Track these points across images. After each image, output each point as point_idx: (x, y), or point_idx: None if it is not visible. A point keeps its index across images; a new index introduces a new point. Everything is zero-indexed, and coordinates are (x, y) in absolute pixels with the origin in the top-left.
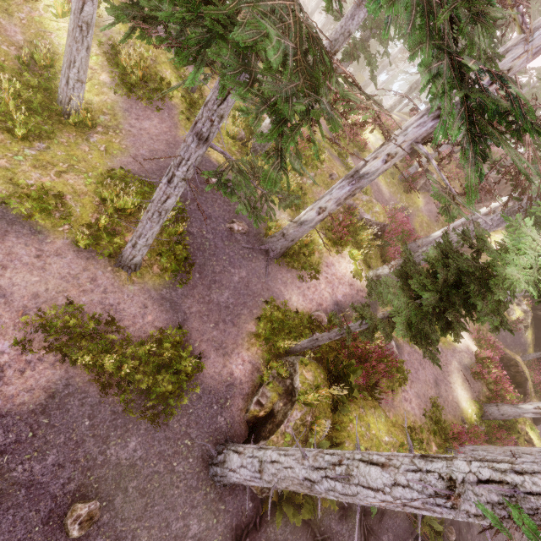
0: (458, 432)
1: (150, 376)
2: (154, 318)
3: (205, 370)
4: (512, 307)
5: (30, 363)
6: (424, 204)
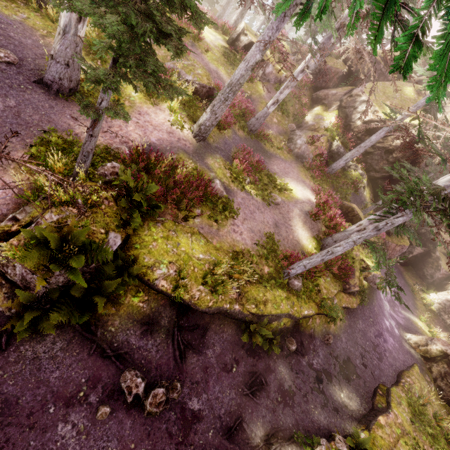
0: (290, 255)
1: None
2: None
3: None
4: (351, 173)
5: None
6: (266, 93)
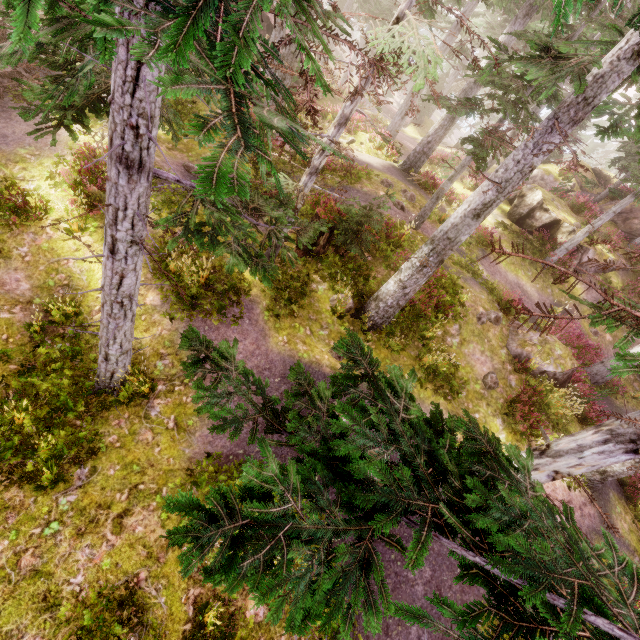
0: None
1: None
2: None
3: None
4: None
5: None
6: (586, 292)
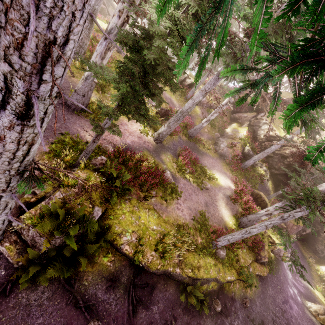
0: (217, 230)
1: None
2: None
3: None
4: (258, 169)
5: None
6: (201, 113)
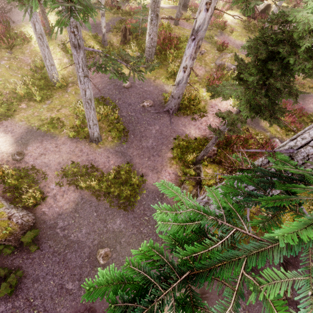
0: None
1: (118, 188)
2: (114, 162)
3: (148, 182)
4: None
5: (64, 191)
6: None
